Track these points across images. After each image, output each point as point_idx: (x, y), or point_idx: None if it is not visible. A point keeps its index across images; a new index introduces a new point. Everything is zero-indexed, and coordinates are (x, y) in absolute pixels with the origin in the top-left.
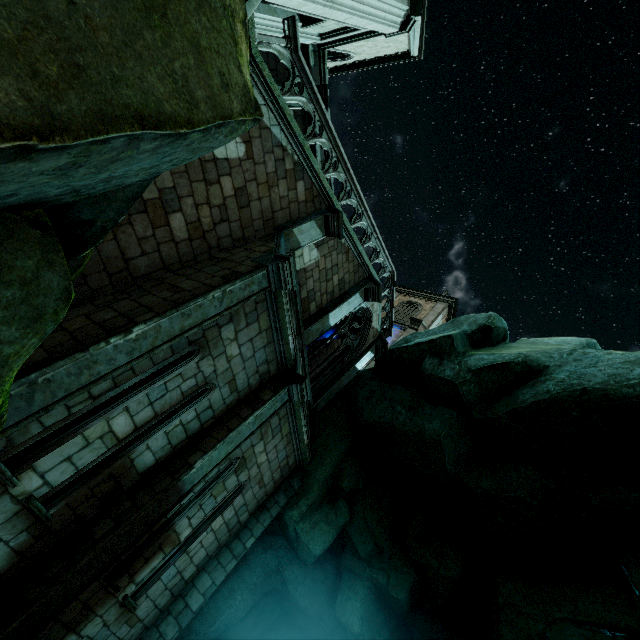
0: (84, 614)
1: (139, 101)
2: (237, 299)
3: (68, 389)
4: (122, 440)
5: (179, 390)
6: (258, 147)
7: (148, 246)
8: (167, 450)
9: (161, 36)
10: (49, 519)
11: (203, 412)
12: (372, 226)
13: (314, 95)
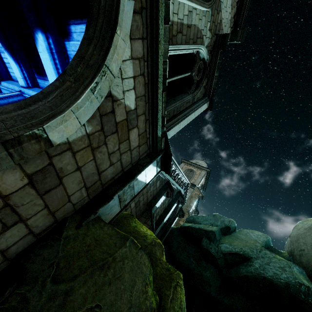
0: None
1: None
2: None
3: None
4: None
5: None
6: None
7: None
8: None
9: None
10: None
11: None
12: (182, 174)
13: None
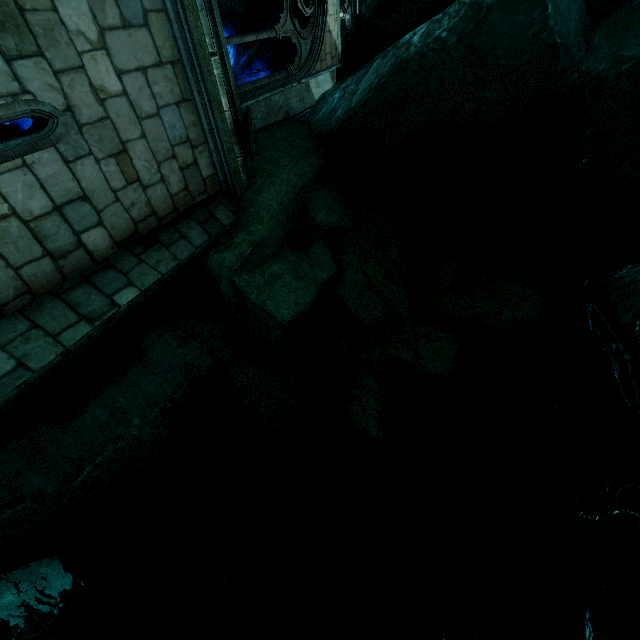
0: None
1: None
2: None
3: None
4: None
5: None
6: None
7: None
8: None
9: None
10: None
11: None
12: None
13: None
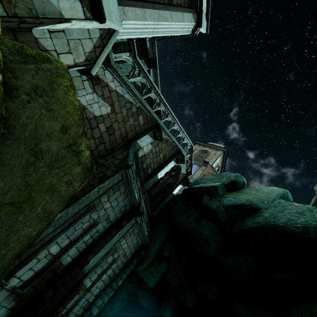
0: None
1: (18, 248)
2: (106, 189)
3: None
4: (55, 255)
5: (81, 228)
6: (117, 105)
7: None
8: (77, 254)
9: (28, 208)
10: (24, 294)
11: (94, 234)
12: (180, 127)
13: (146, 74)
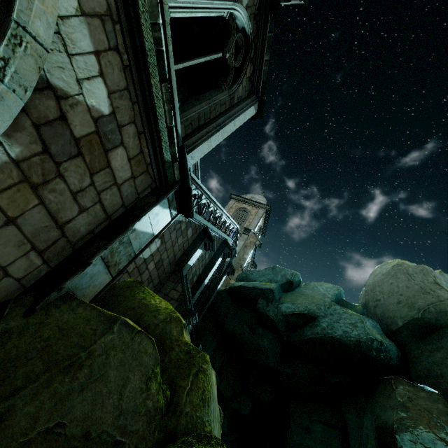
0: None
1: None
2: None
3: None
4: None
5: None
6: (167, 233)
7: None
8: None
9: None
10: None
11: None
12: (227, 216)
13: (198, 185)
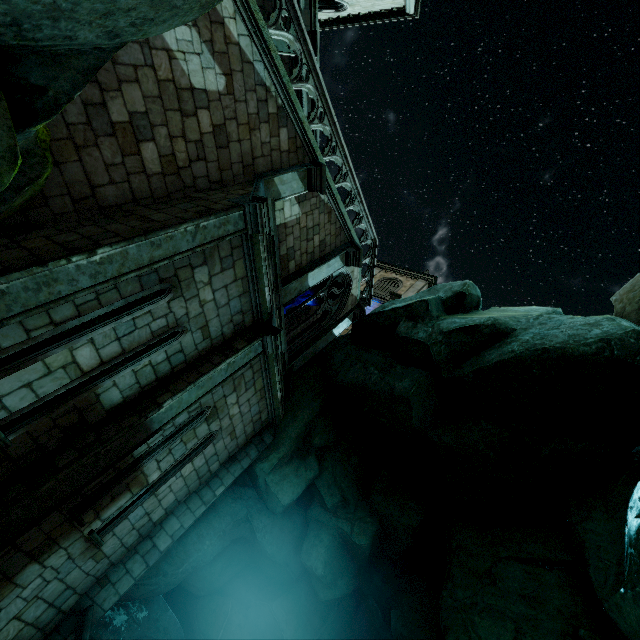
0: (47, 545)
1: None
2: (211, 237)
3: (25, 305)
4: (87, 373)
5: (148, 329)
6: (239, 83)
7: (117, 174)
8: (135, 389)
9: None
10: (8, 445)
11: (174, 355)
12: (356, 188)
13: (301, 33)
